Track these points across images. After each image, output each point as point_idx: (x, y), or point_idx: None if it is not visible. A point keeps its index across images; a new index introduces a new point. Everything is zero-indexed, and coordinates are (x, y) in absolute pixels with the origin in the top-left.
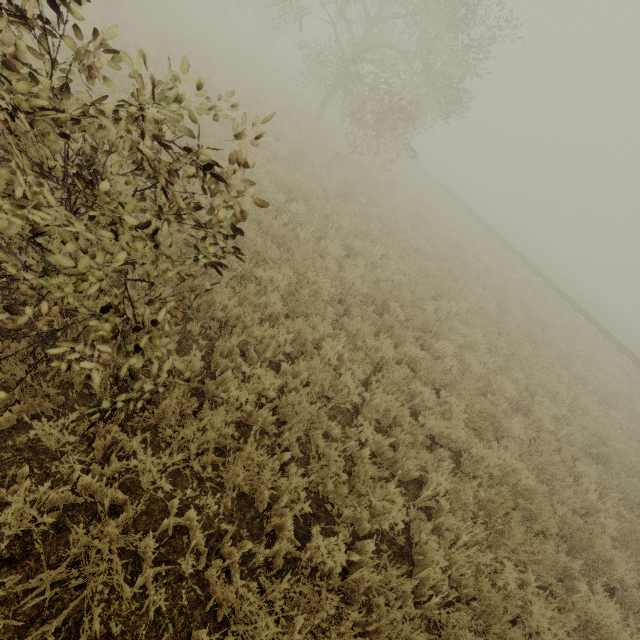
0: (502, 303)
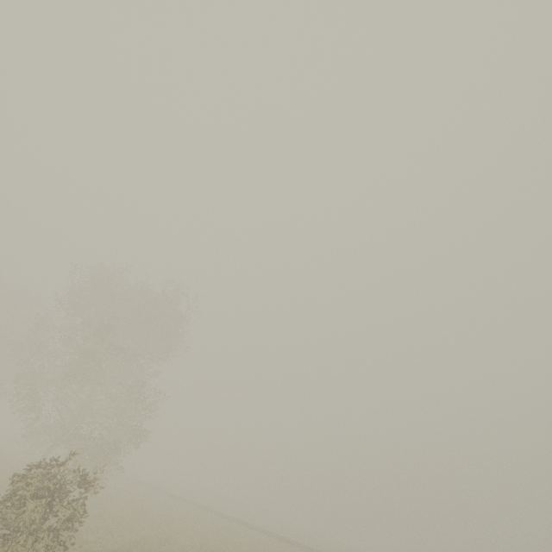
0: (204, 540)
